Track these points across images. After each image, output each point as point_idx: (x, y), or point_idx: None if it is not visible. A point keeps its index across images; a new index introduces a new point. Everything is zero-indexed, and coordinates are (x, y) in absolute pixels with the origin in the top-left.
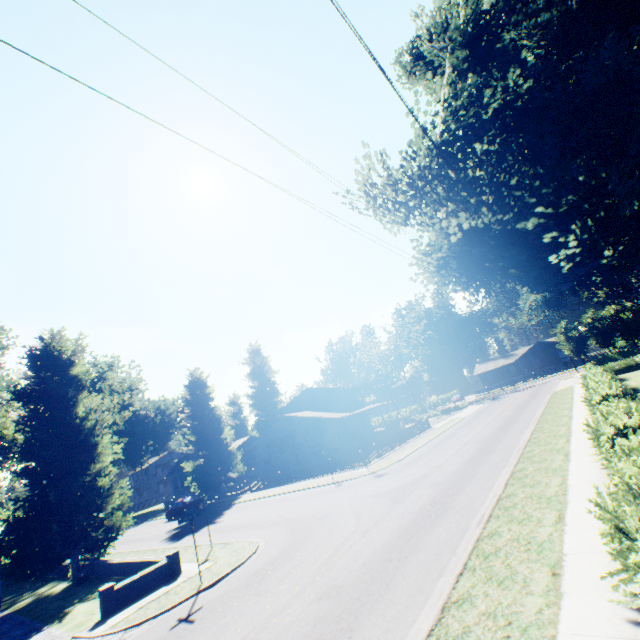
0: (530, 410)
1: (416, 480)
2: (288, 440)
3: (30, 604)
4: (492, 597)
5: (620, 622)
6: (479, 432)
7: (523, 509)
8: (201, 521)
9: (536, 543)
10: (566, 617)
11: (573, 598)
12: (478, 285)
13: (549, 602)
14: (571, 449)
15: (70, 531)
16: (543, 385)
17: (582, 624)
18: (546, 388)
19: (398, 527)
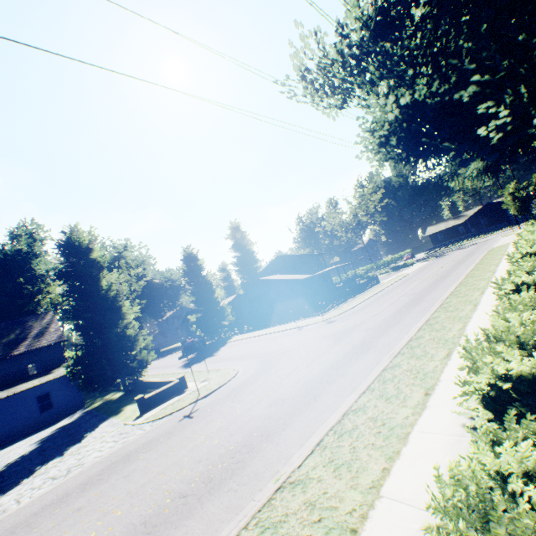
0: (464, 266)
1: (355, 326)
2: (264, 297)
3: (101, 405)
4: (378, 408)
5: (456, 426)
6: (416, 286)
7: (424, 348)
8: (204, 355)
9: (423, 373)
10: (422, 422)
11: (432, 410)
12: (415, 160)
13: (415, 412)
14: (481, 300)
15: (115, 363)
16: (485, 242)
17: (430, 426)
18: (486, 245)
19: (332, 360)
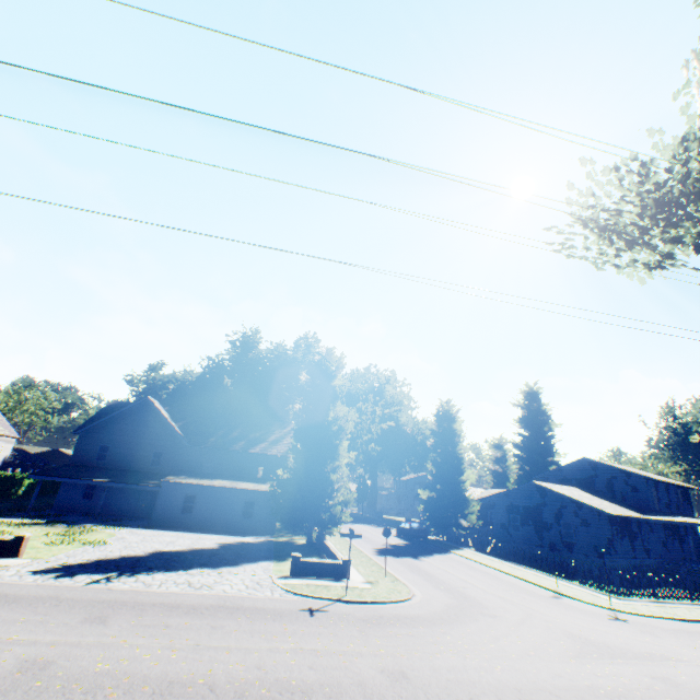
0: None
1: (647, 655)
2: (533, 513)
3: (283, 541)
4: None
5: None
6: None
7: None
8: (410, 550)
9: None
10: None
11: None
12: None
13: None
14: None
15: (307, 504)
16: None
17: None
18: None
19: (530, 679)
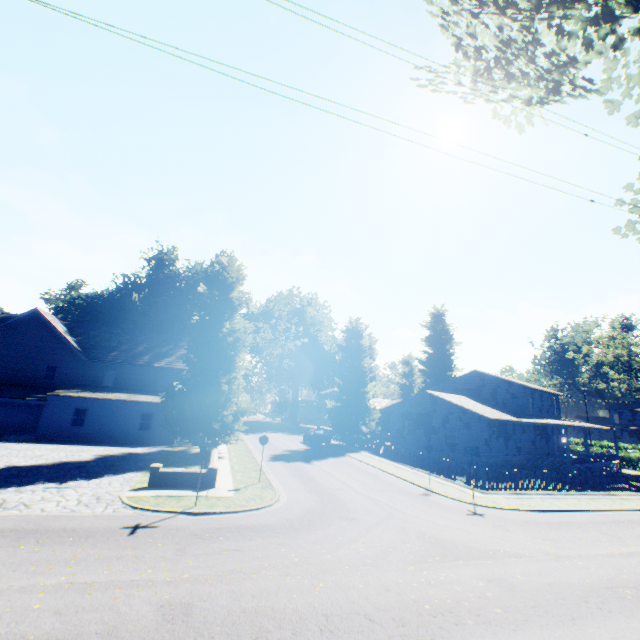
0: None
1: (491, 553)
2: (424, 419)
3: (176, 451)
4: None
5: None
6: None
7: None
8: (307, 455)
9: None
10: None
11: None
12: None
13: None
14: None
15: (198, 414)
16: None
17: None
18: None
19: (349, 600)
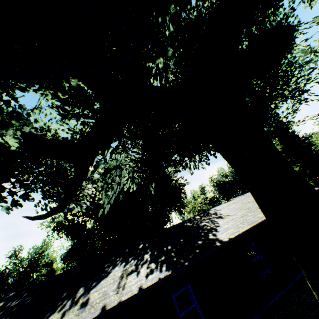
0: None
1: None
2: None
3: None
4: None
5: None
6: None
7: None
8: None
9: None
10: None
11: None
12: None
13: None
14: None
15: None
16: None
17: None
18: None
19: None
